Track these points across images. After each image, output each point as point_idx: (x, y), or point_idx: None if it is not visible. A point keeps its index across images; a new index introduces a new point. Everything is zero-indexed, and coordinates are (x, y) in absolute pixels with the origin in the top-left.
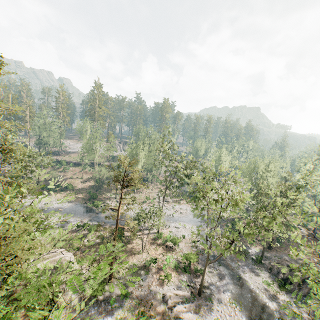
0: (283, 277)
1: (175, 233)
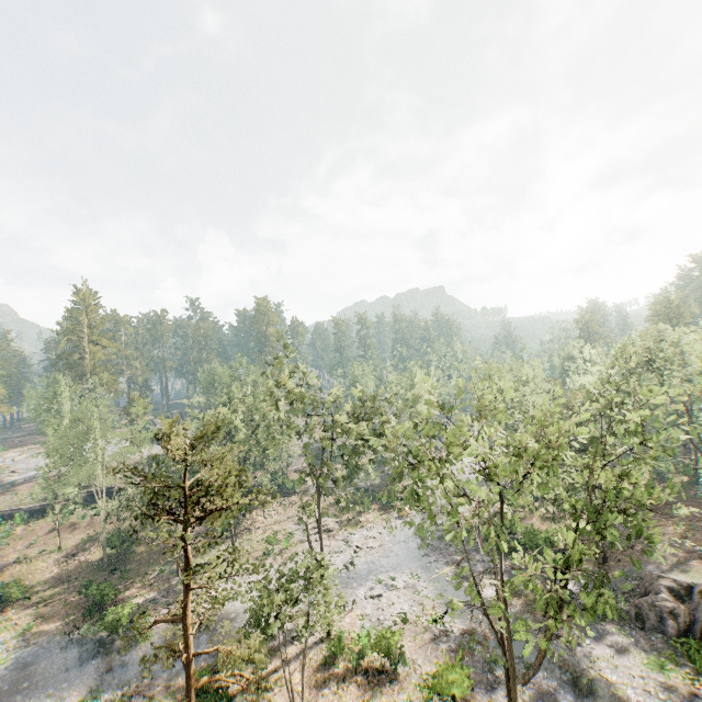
0: (678, 628)
1: (376, 617)
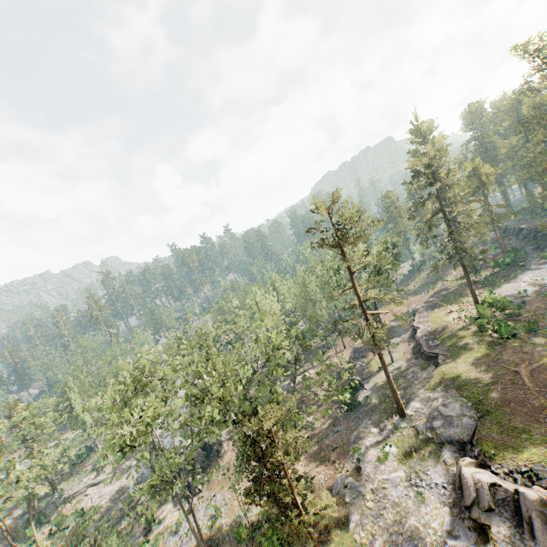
0: None
1: None
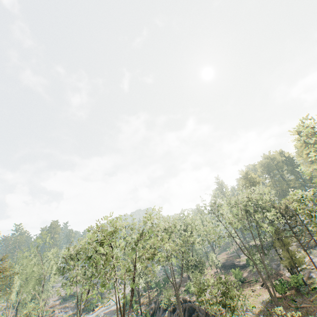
0: (152, 312)
1: None
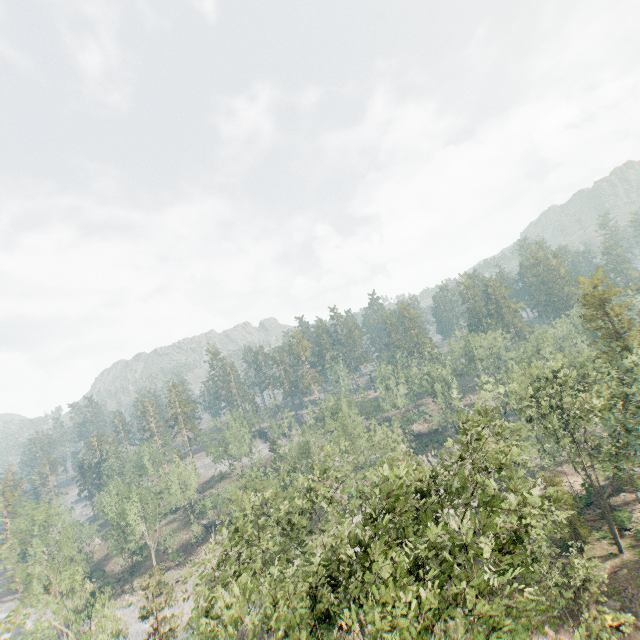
0: None
1: None
